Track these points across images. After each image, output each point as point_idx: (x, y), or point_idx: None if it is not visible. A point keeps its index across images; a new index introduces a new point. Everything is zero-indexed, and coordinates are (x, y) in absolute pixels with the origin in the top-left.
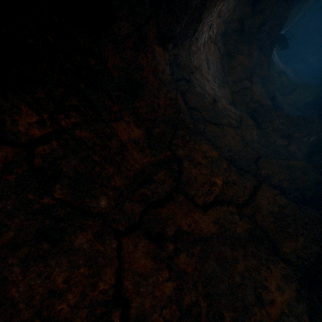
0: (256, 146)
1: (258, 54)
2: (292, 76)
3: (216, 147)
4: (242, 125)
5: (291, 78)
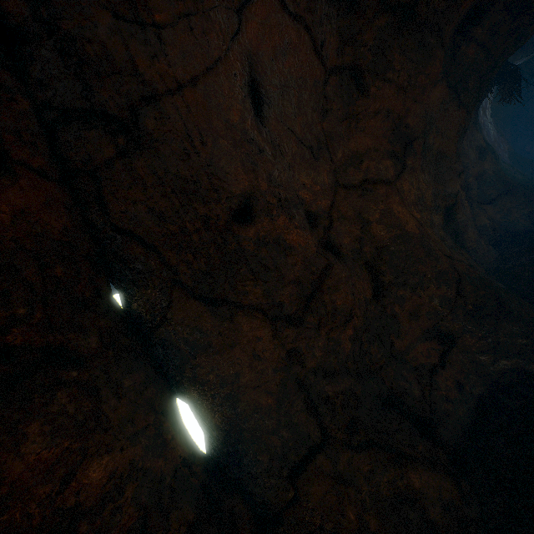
0: (329, 391)
1: (446, 97)
2: (506, 161)
3: (189, 379)
4: (314, 307)
5: (503, 165)
